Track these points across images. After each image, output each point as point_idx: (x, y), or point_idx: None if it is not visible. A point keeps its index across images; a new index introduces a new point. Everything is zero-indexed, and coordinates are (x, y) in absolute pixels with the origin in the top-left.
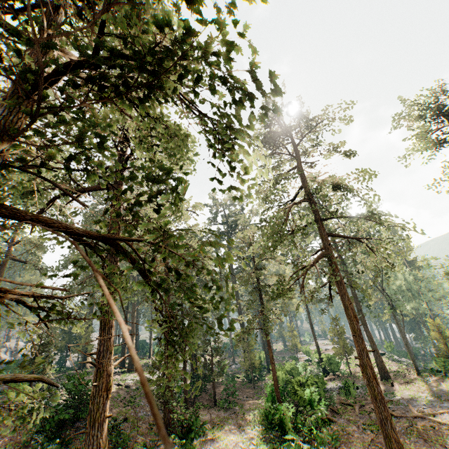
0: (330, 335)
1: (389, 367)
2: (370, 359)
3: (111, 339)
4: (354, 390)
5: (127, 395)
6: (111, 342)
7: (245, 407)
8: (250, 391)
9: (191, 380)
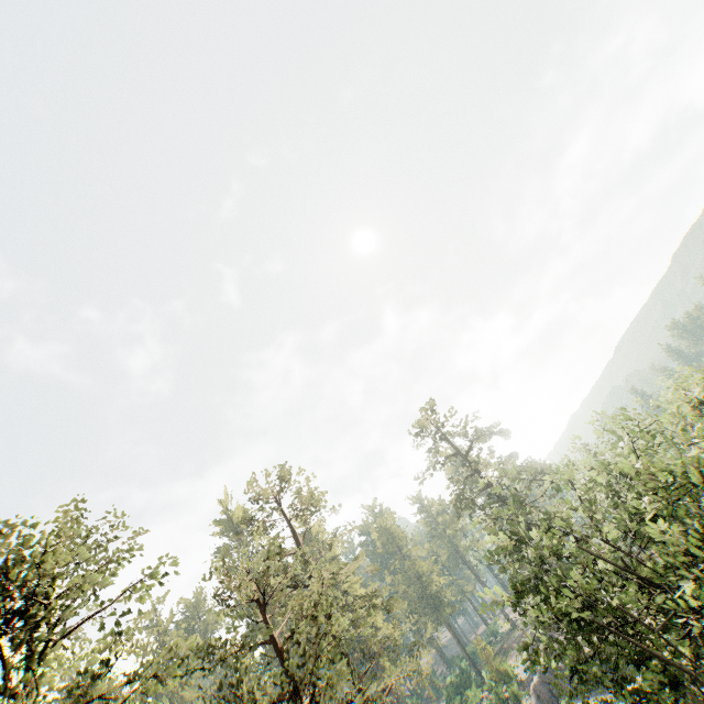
0: None
1: None
2: None
3: None
4: None
5: None
6: None
7: None
8: None
9: None
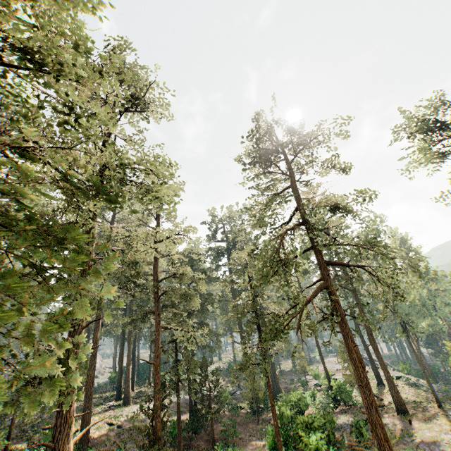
0: (339, 361)
1: (405, 395)
2: (385, 384)
3: (72, 408)
4: (367, 432)
5: (117, 438)
6: (71, 412)
7: (246, 450)
8: (253, 427)
9: (189, 415)
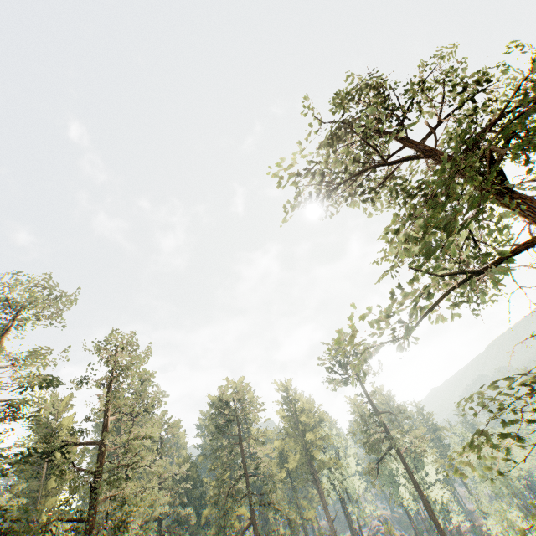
0: None
1: None
2: None
3: None
4: None
5: None
6: None
7: None
8: None
9: None
